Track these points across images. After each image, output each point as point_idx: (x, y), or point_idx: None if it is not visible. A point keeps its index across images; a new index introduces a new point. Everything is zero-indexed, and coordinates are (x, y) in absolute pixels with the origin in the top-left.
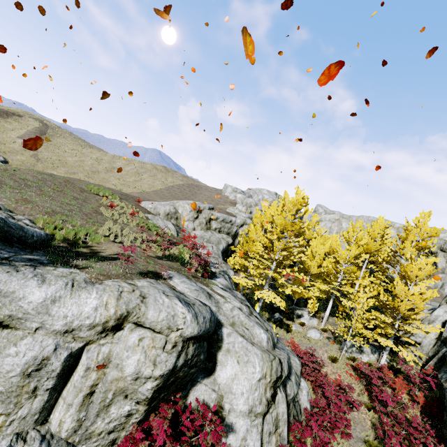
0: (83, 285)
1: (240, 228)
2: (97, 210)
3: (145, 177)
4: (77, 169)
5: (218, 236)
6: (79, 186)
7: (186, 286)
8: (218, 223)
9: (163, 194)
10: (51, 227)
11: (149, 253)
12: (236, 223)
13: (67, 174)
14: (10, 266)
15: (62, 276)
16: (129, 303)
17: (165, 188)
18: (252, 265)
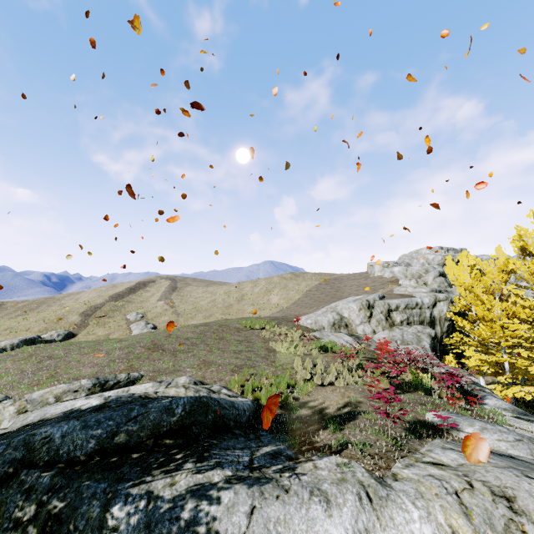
0: (382, 492)
1: (433, 308)
2: (267, 348)
3: (277, 291)
4: (212, 310)
5: (412, 330)
6: (233, 326)
7: (497, 437)
8: (401, 312)
9: (305, 303)
10: (249, 389)
11: (371, 388)
12: (425, 305)
13: (205, 318)
14: (270, 482)
15: (341, 482)
16: (491, 520)
17: (303, 296)
18: (522, 360)
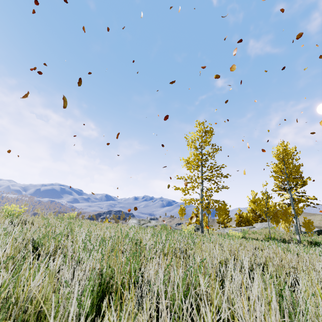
0: None
1: None
2: None
3: None
4: None
5: None
6: (314, 226)
7: None
8: None
9: None
10: None
11: None
12: None
13: None
14: None
15: None
16: None
17: None
18: None
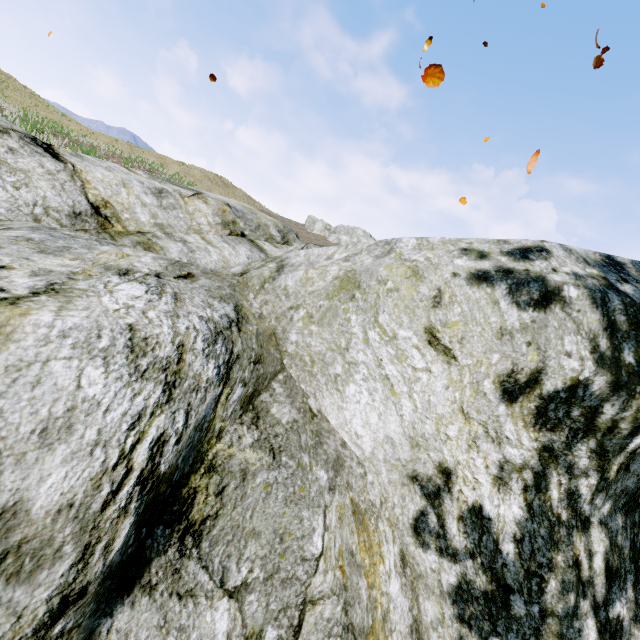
0: None
1: None
2: None
3: None
4: None
5: None
6: None
7: None
8: None
9: None
10: None
11: None
12: None
13: None
14: None
15: None
16: None
17: None
18: None
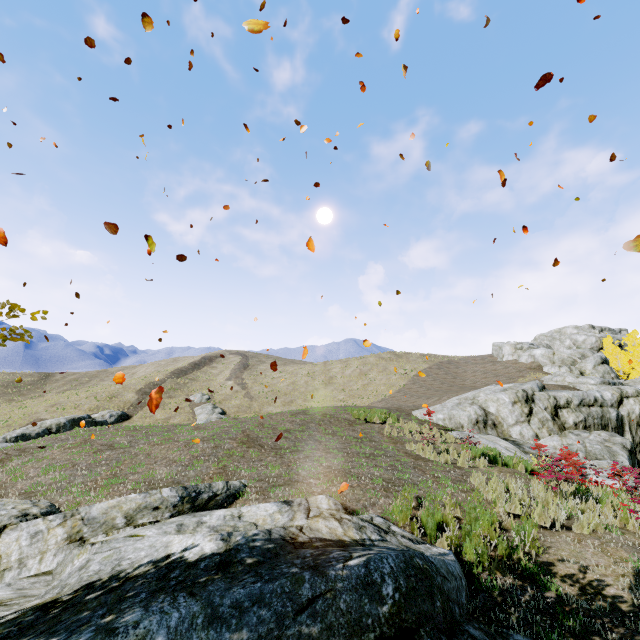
0: None
1: (618, 407)
2: (406, 452)
3: (374, 375)
4: (292, 395)
5: (595, 438)
6: (341, 416)
7: None
8: (573, 411)
9: (414, 391)
10: (432, 527)
11: (639, 541)
12: (606, 401)
13: (284, 405)
14: None
15: None
16: None
17: (409, 382)
18: None
